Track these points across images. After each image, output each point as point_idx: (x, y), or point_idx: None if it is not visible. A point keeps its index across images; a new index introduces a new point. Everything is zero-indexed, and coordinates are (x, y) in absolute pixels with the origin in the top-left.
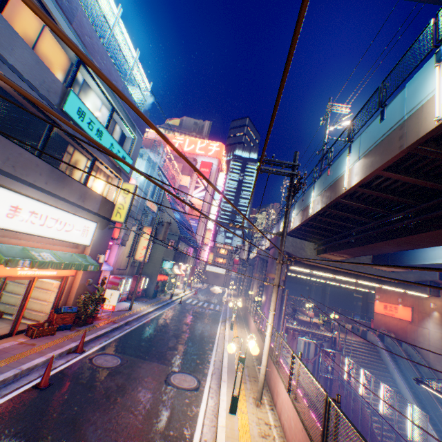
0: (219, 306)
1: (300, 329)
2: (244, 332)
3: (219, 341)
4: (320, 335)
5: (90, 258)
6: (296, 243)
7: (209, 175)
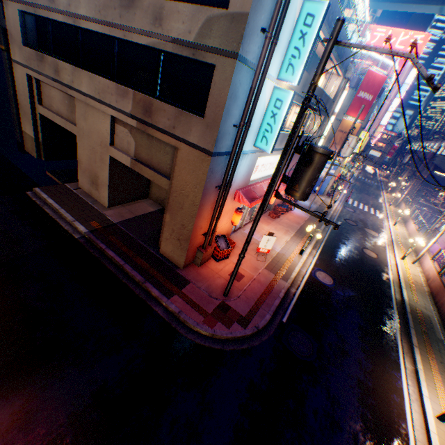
0: (376, 183)
1: (423, 204)
2: (390, 196)
3: (381, 196)
4: (435, 210)
5: (349, 164)
6: (443, 160)
7: (399, 74)
